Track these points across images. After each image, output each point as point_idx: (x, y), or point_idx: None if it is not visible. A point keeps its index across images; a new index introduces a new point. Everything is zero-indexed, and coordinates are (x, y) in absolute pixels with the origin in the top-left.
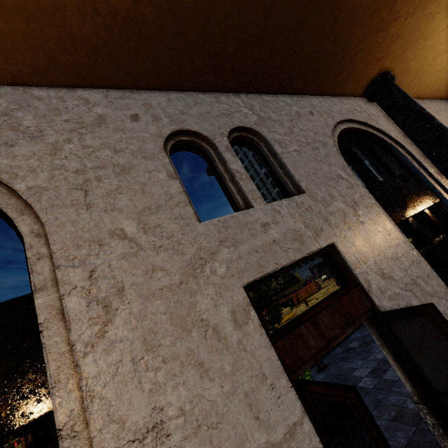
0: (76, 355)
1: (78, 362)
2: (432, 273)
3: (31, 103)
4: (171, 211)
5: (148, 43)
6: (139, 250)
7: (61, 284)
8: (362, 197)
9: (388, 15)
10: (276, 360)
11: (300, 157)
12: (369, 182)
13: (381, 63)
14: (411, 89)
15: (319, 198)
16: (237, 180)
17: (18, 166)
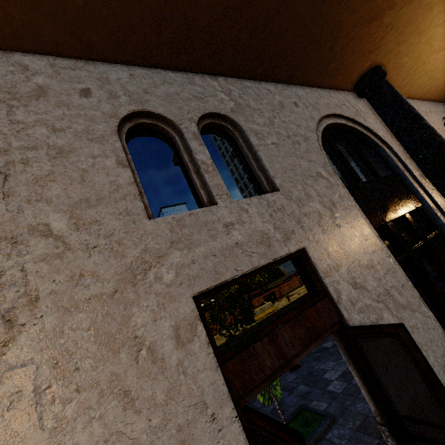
0: None
1: None
2: (408, 283)
3: None
4: (116, 204)
5: (101, 4)
6: (66, 250)
7: None
8: (342, 198)
9: (383, 0)
10: (222, 384)
11: (278, 151)
12: (351, 182)
13: (373, 56)
14: (402, 87)
15: (294, 197)
16: (202, 172)
17: None
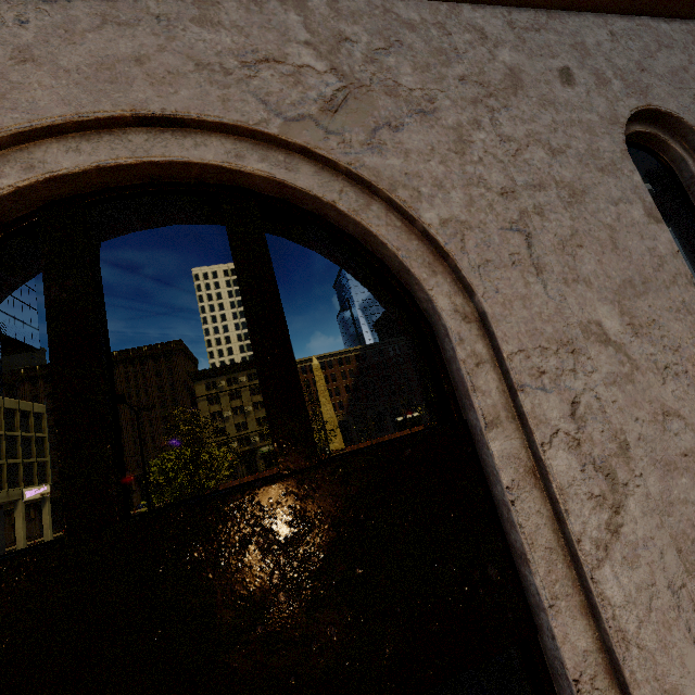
0: (586, 560)
1: (593, 575)
2: None
3: (401, 36)
4: (667, 292)
5: None
6: (634, 370)
7: (535, 422)
8: None
9: None
10: None
11: None
12: None
13: None
14: None
15: None
16: None
17: (416, 173)
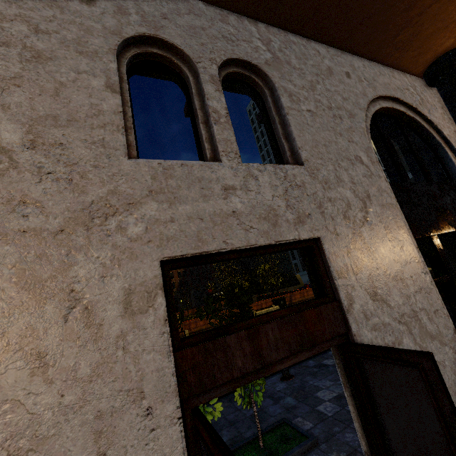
0: None
1: None
2: (443, 309)
3: None
4: (90, 131)
5: None
6: (11, 168)
7: None
8: (380, 192)
9: None
10: (171, 374)
11: (313, 121)
12: (396, 180)
13: None
14: None
15: (320, 177)
16: (211, 121)
17: None
